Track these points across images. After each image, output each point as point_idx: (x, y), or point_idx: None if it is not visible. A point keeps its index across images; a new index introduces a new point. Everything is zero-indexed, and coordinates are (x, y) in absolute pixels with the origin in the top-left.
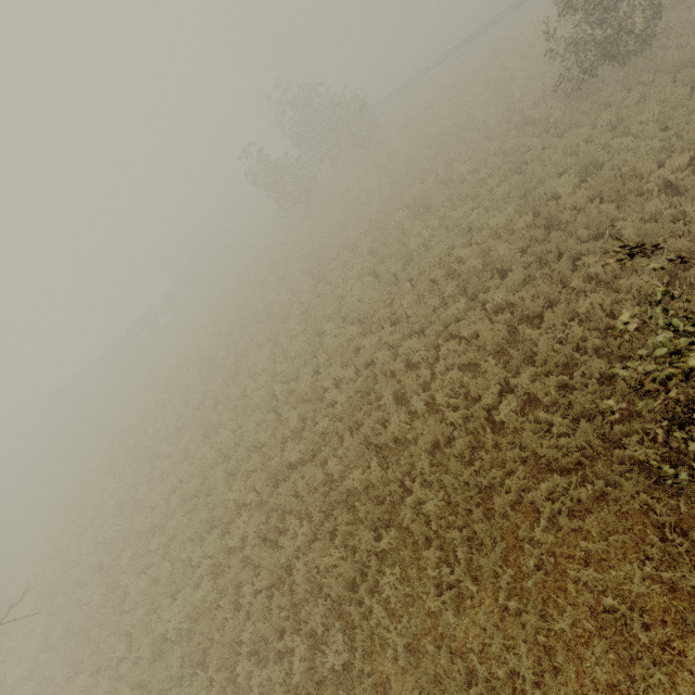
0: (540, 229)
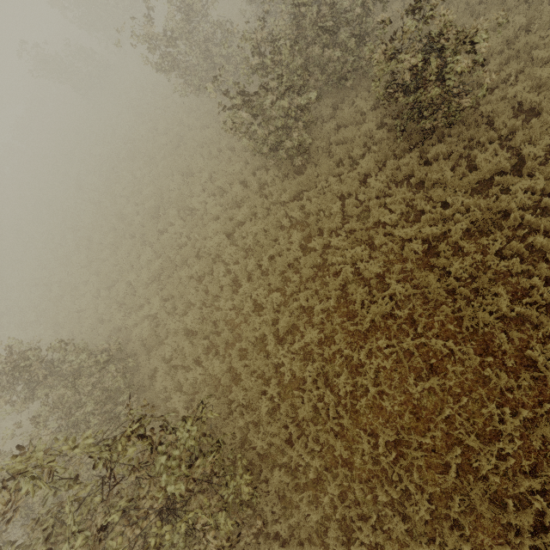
0: (152, 214)
